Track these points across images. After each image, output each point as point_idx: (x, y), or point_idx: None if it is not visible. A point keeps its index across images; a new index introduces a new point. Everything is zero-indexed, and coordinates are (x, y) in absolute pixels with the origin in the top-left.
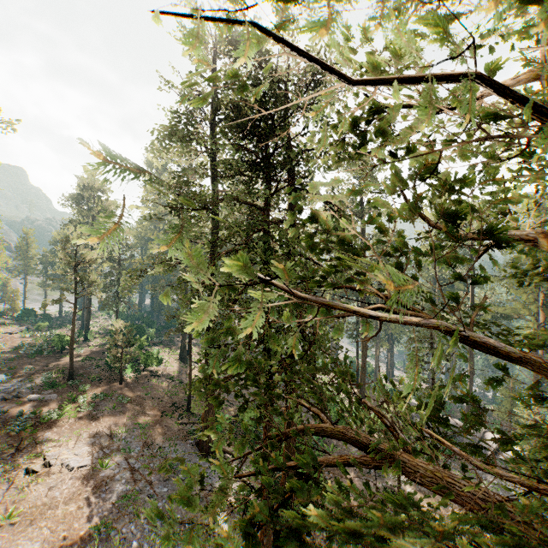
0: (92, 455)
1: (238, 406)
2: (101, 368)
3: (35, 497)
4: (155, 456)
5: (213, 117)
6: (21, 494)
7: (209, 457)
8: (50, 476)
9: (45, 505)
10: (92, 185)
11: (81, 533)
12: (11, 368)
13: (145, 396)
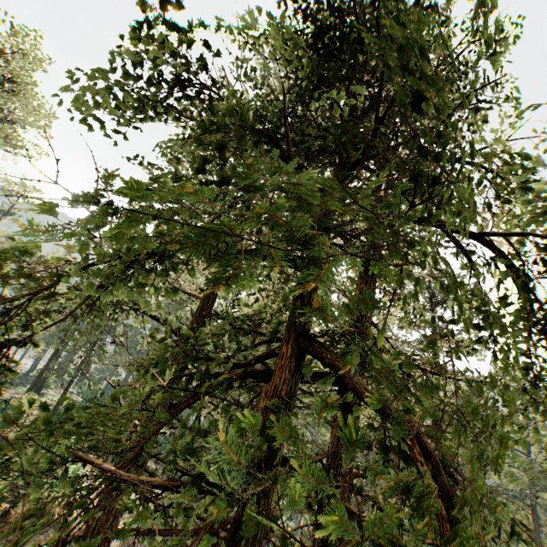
0: None
1: None
2: None
3: None
4: None
5: None
6: None
7: None
8: None
9: None
10: None
11: None
12: None
13: None
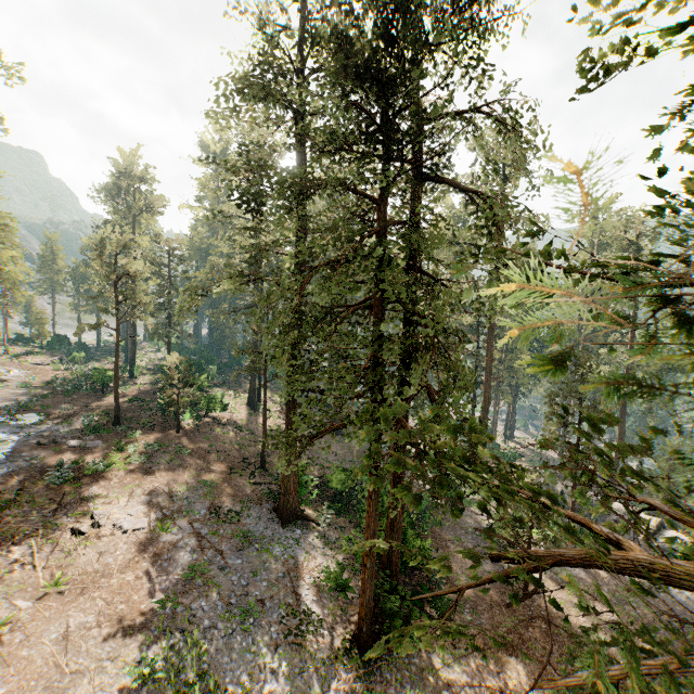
0: (148, 516)
1: (322, 465)
2: (153, 412)
3: (84, 562)
4: (225, 521)
5: (302, 65)
6: (68, 558)
7: (290, 525)
8: (100, 539)
9: (97, 573)
10: (130, 173)
11: (142, 607)
12: (44, 407)
13: (208, 447)
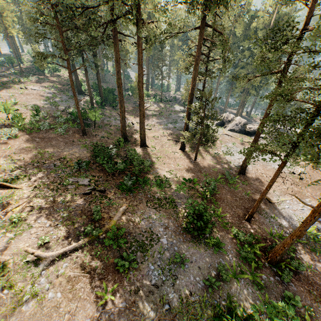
0: (40, 88)
1: None
2: (34, 72)
3: (26, 92)
4: (61, 92)
5: None
6: (22, 91)
7: (80, 95)
8: (28, 90)
9: (30, 94)
10: None
11: (42, 98)
12: None
13: (55, 80)
